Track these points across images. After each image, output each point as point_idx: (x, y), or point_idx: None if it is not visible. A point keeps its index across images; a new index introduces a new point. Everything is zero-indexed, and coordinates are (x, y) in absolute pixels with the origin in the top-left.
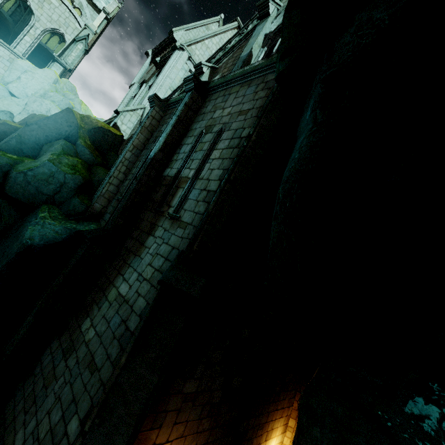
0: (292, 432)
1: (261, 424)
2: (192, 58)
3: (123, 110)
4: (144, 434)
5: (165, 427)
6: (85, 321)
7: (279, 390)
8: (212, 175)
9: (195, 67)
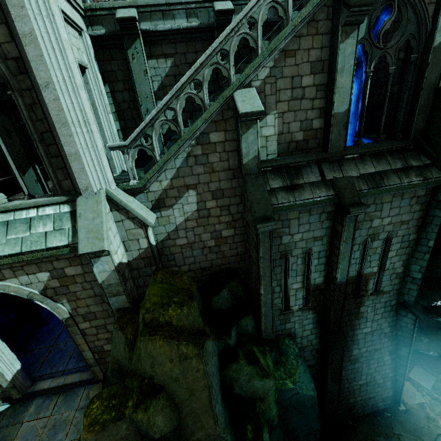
0: None
1: None
2: None
3: (107, 240)
4: None
5: None
6: (352, 352)
7: None
8: (396, 266)
9: (244, 116)
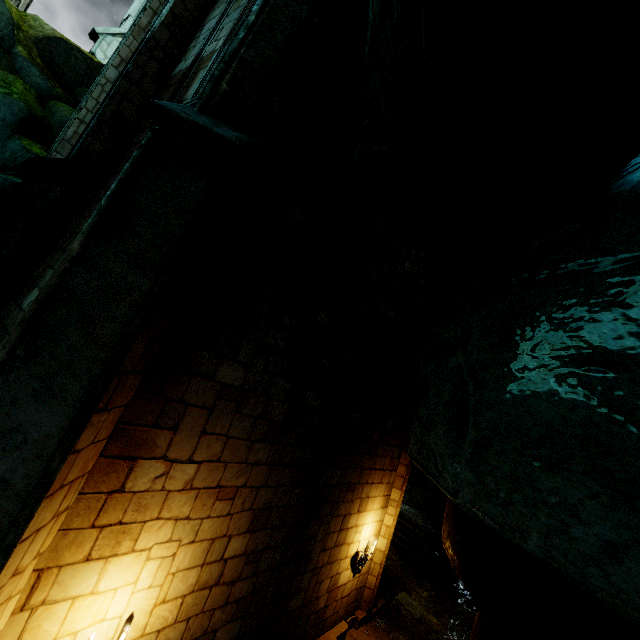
0: (396, 508)
1: (352, 484)
2: None
3: (105, 32)
4: (141, 431)
5: (185, 434)
6: (29, 295)
7: (377, 438)
8: None
9: None
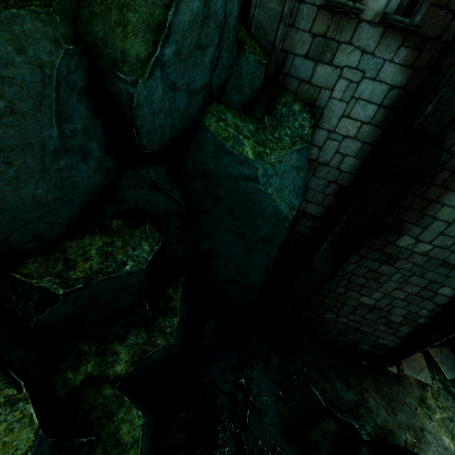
0: None
1: None
2: None
3: None
4: None
5: None
6: (399, 239)
7: None
8: None
9: None
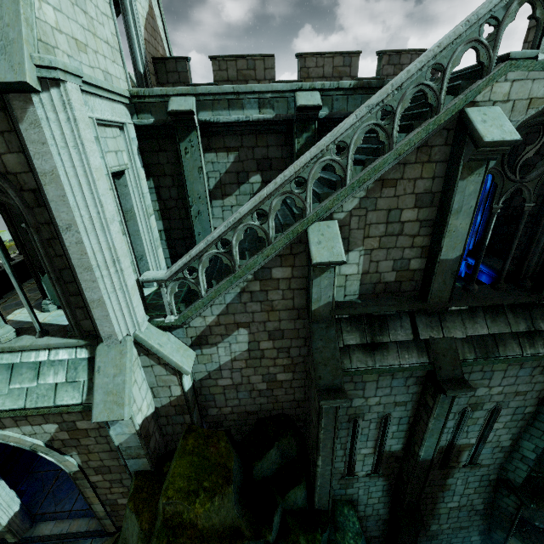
0: None
1: None
2: (81, 78)
3: (129, 404)
4: None
5: None
6: (430, 528)
7: None
8: (502, 439)
9: (318, 265)
